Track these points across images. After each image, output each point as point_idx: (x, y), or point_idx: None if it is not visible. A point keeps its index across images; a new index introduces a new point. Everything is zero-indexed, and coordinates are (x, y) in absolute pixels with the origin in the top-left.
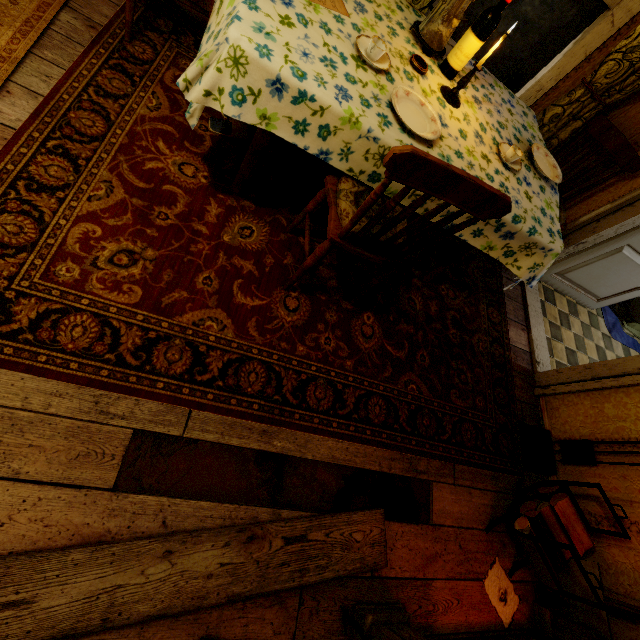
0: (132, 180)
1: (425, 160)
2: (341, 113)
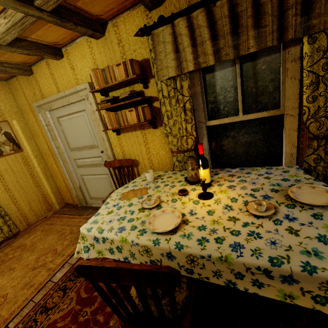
0: (82, 294)
1: (87, 266)
2: (118, 239)
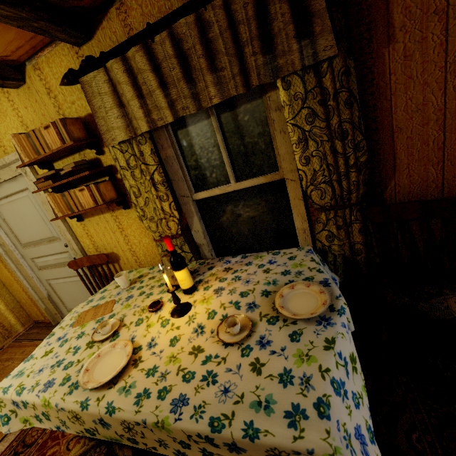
0: None
1: None
2: (40, 403)
